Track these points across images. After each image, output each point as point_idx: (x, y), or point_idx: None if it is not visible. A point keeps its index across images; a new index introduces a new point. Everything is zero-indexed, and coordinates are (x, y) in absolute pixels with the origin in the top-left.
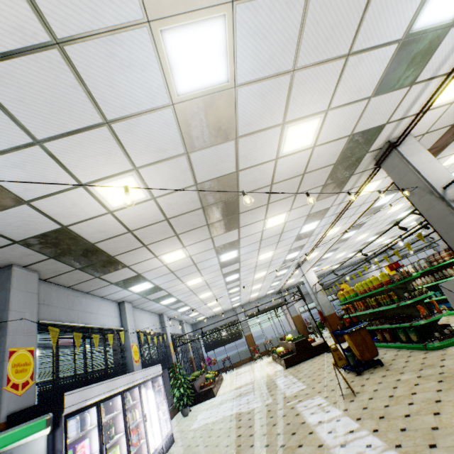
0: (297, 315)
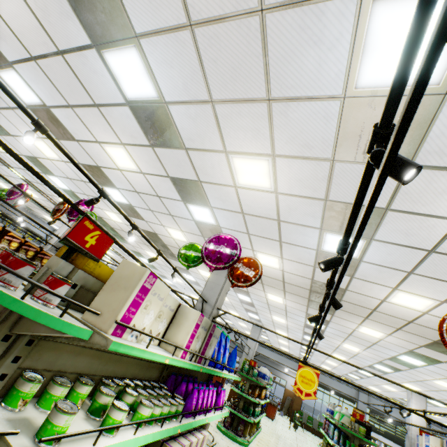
0: None
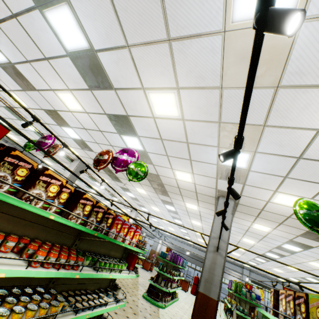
0: (154, 250)
